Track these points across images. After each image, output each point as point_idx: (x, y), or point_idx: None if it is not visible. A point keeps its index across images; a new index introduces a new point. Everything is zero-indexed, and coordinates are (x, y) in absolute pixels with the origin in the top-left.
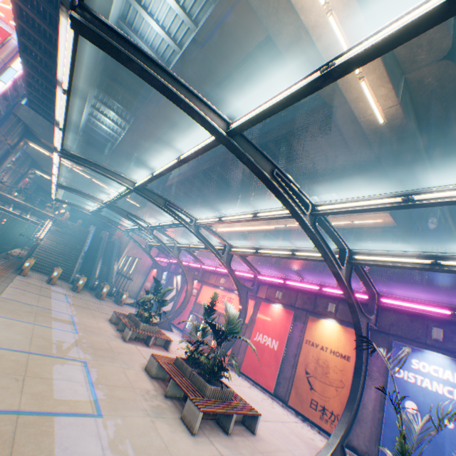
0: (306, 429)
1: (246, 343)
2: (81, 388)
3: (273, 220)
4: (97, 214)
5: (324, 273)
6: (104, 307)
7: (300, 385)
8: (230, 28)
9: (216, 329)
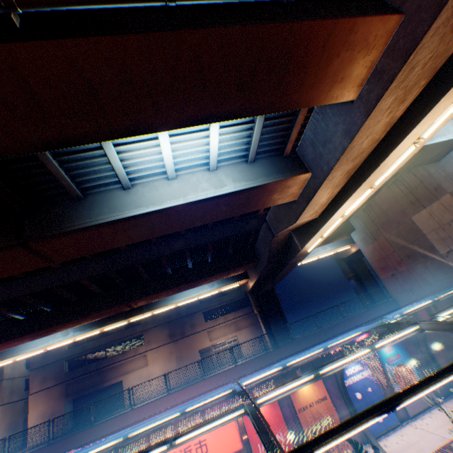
0: None
1: None
2: None
3: (140, 313)
4: None
5: (275, 349)
6: None
7: None
8: (271, 193)
9: None
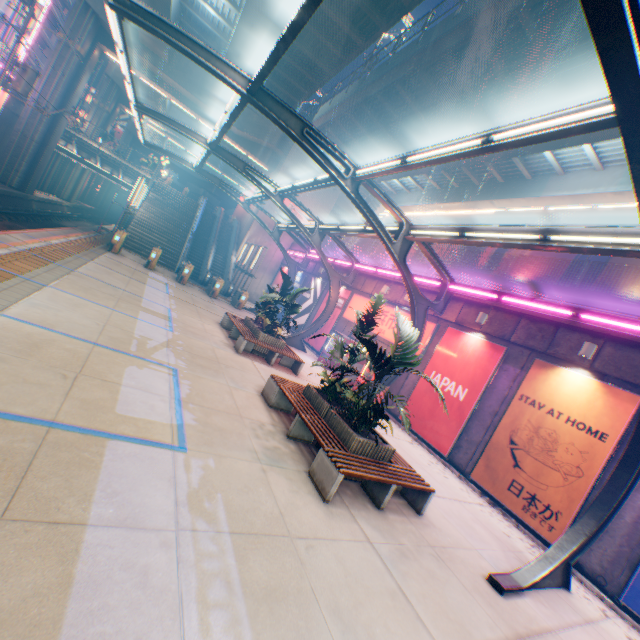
0: (497, 519)
1: (411, 383)
2: (161, 405)
3: (484, 199)
4: (204, 173)
5: (584, 291)
6: (215, 307)
7: (495, 458)
8: None
9: (377, 354)
